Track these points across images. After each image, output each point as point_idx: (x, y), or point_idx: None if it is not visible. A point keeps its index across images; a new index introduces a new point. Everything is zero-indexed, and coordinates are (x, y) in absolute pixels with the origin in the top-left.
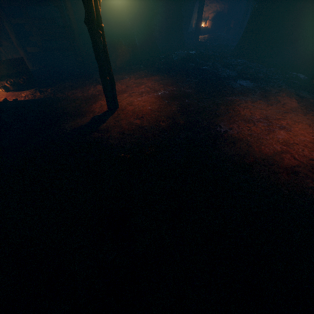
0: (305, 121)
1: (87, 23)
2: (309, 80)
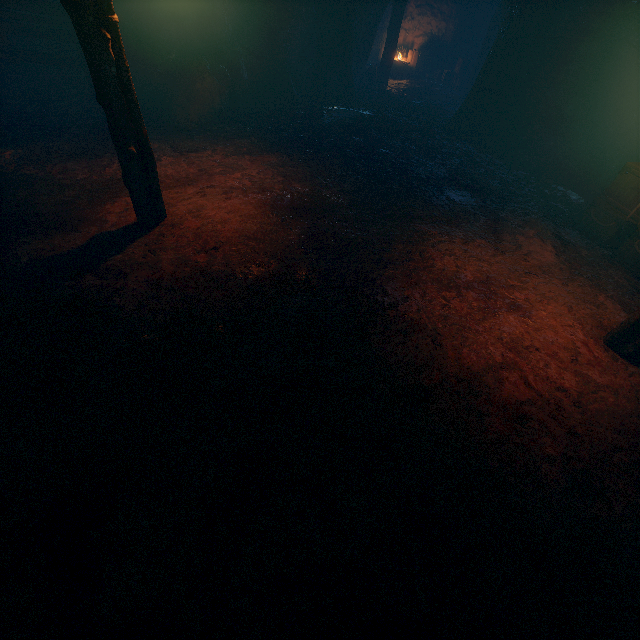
0: (563, 299)
1: (67, 7)
2: (586, 207)
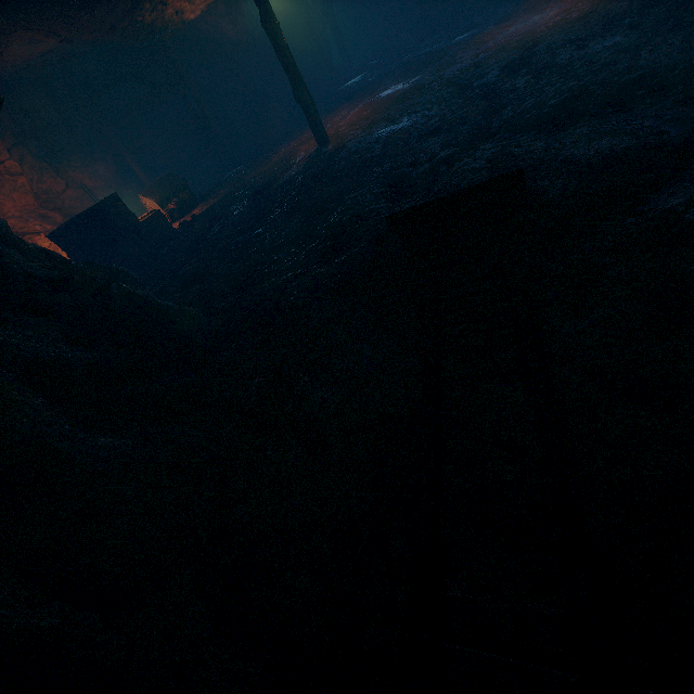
0: None
1: (266, 25)
2: None
